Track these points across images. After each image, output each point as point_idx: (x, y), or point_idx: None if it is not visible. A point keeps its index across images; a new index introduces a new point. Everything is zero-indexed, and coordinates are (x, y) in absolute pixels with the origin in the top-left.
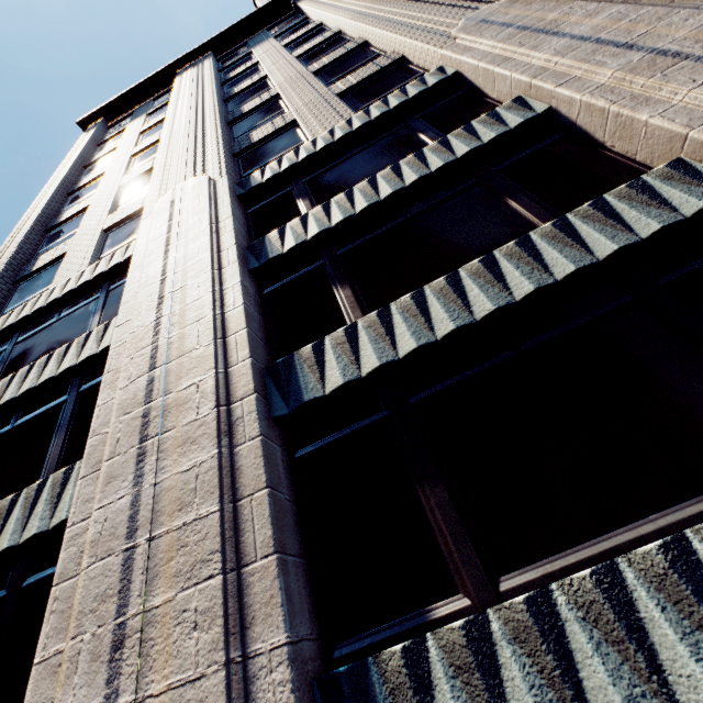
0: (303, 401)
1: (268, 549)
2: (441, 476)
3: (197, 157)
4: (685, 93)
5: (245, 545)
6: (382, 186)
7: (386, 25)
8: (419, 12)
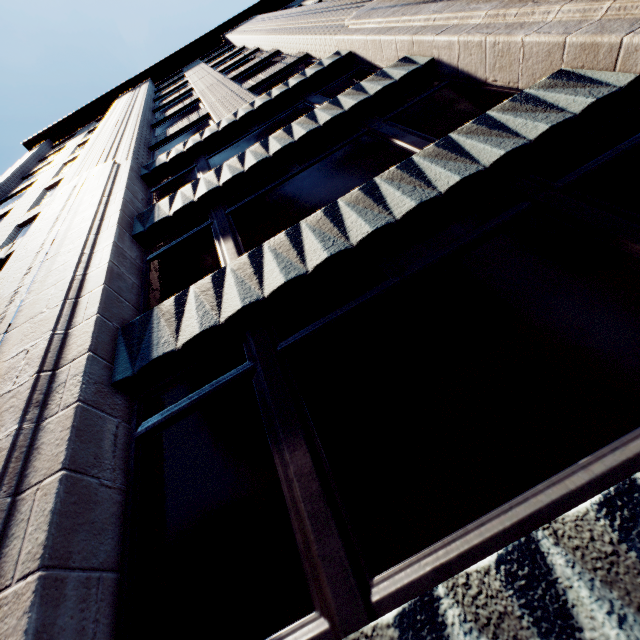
0: (151, 358)
1: (32, 564)
2: (304, 434)
3: (111, 150)
4: (558, 10)
5: (5, 560)
6: (273, 144)
7: (292, 32)
8: (320, 18)
